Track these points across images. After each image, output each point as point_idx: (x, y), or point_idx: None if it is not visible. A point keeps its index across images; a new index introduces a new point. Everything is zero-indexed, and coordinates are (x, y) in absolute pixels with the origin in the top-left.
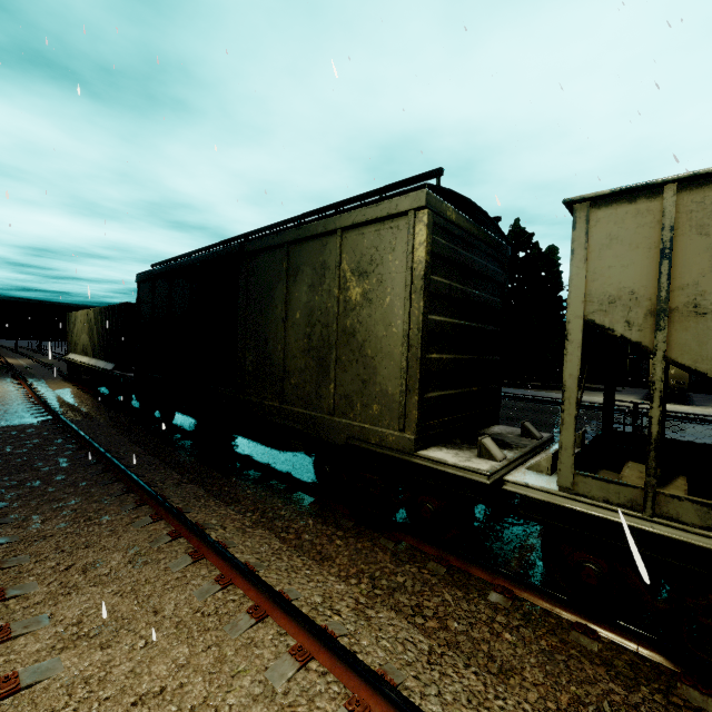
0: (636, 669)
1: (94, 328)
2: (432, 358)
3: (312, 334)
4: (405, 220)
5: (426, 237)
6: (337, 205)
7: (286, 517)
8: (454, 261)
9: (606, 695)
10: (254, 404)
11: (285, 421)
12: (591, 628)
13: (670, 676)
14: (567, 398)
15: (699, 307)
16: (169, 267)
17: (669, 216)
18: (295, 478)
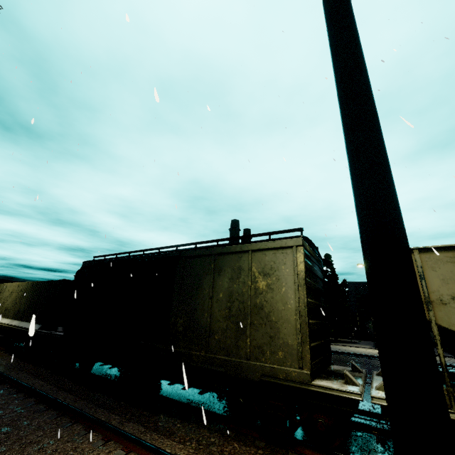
0: None
1: (23, 296)
2: (310, 322)
3: (231, 307)
4: (290, 250)
5: (303, 259)
6: (243, 237)
7: (216, 443)
8: (310, 270)
9: None
10: (183, 354)
11: (208, 365)
12: None
13: None
14: None
15: (442, 301)
16: (118, 260)
17: (418, 262)
18: (210, 412)
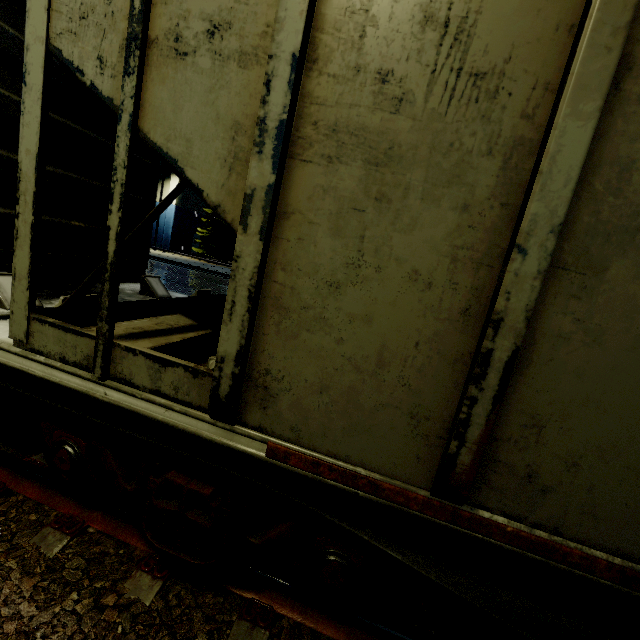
0: (99, 563)
1: None
2: None
3: None
4: None
5: None
6: None
7: None
8: None
9: (1, 626)
10: None
11: None
12: (78, 518)
13: (139, 561)
14: (24, 193)
15: (181, 41)
16: None
17: None
18: None
